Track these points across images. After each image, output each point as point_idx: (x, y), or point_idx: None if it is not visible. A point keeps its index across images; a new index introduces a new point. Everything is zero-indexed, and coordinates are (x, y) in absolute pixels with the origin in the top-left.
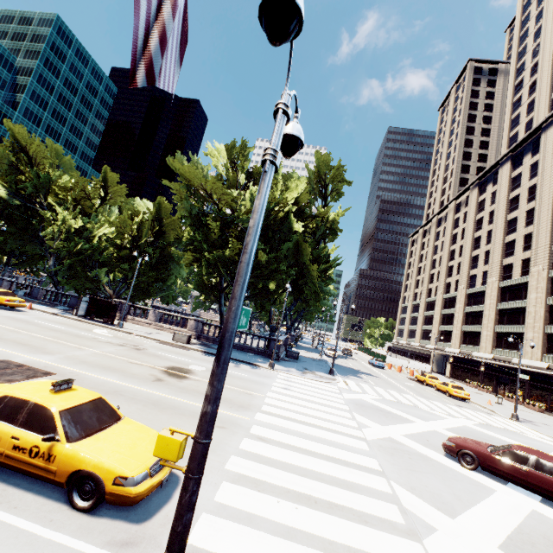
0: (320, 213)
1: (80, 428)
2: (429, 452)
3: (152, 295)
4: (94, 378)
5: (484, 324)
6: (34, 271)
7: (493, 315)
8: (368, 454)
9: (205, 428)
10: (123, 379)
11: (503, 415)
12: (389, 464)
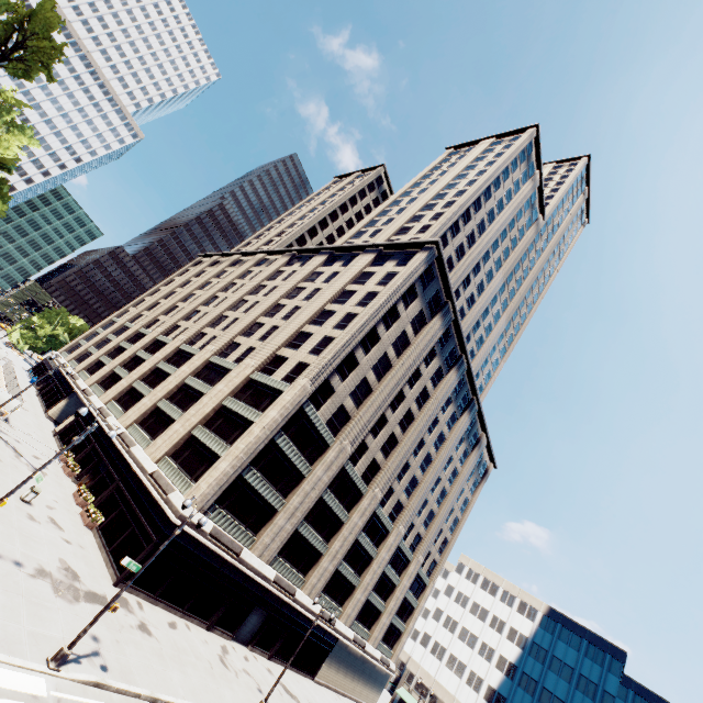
0: None
1: None
2: None
3: None
4: None
5: (156, 390)
6: None
7: (173, 386)
8: None
9: None
10: None
11: None
12: None
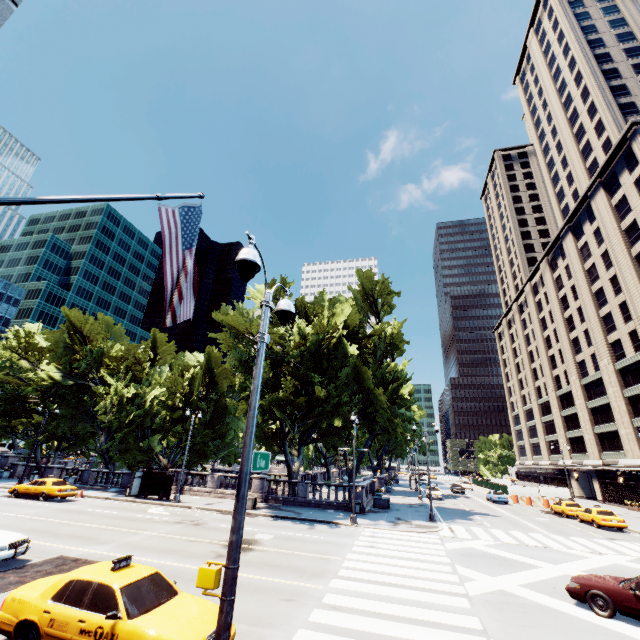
0: (375, 331)
1: (139, 603)
2: (552, 602)
3: (210, 456)
4: (151, 562)
5: (617, 420)
6: (84, 452)
7: (624, 406)
8: (468, 612)
9: (232, 554)
10: (181, 560)
11: None
12: (494, 621)
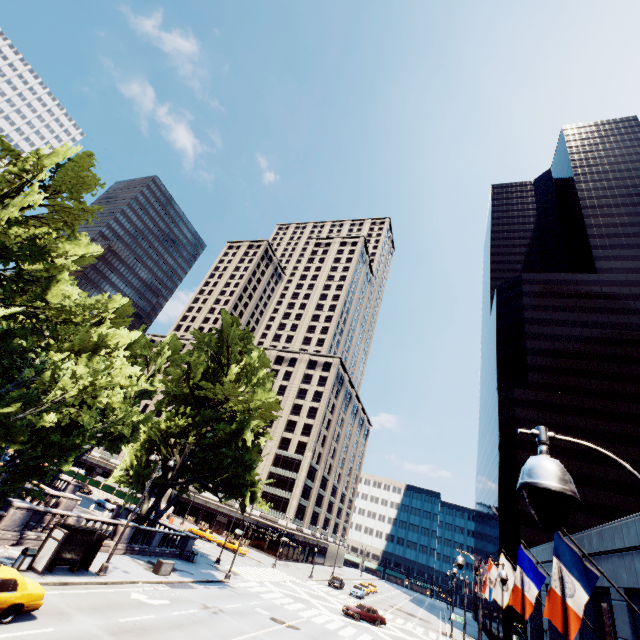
0: None
1: None
2: (347, 619)
3: (47, 477)
4: None
5: None
6: None
7: None
8: (361, 632)
9: None
10: None
11: (266, 564)
12: (366, 633)
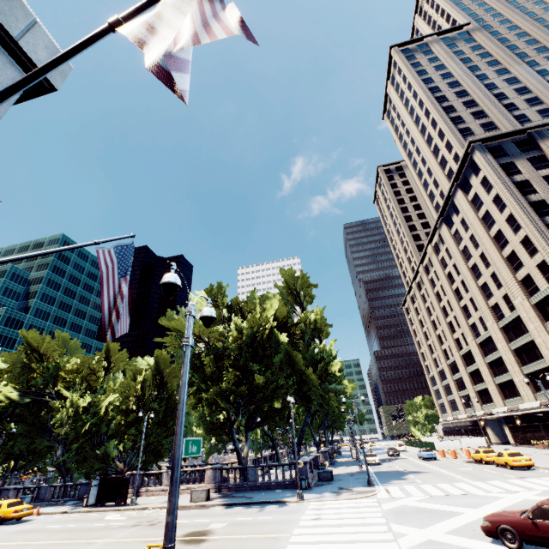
0: (301, 319)
1: None
2: (472, 543)
3: (164, 454)
4: None
5: (510, 370)
6: (41, 468)
7: (512, 358)
8: None
9: (168, 534)
10: None
11: None
12: None
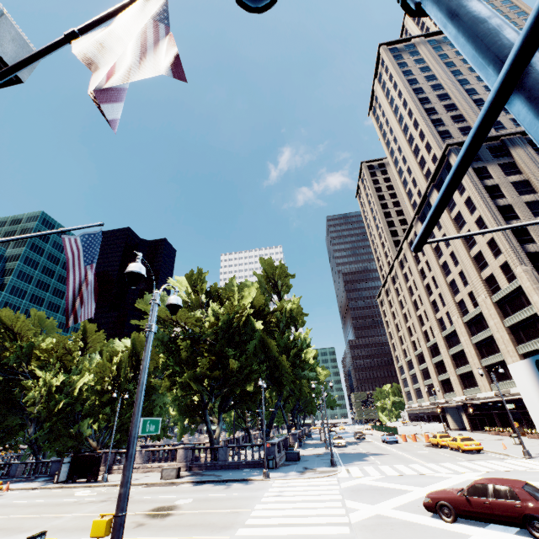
0: (277, 307)
1: None
2: (414, 517)
3: None
4: None
5: (470, 362)
6: (13, 446)
7: (473, 351)
8: (347, 536)
9: (120, 504)
10: None
11: (517, 455)
12: None
